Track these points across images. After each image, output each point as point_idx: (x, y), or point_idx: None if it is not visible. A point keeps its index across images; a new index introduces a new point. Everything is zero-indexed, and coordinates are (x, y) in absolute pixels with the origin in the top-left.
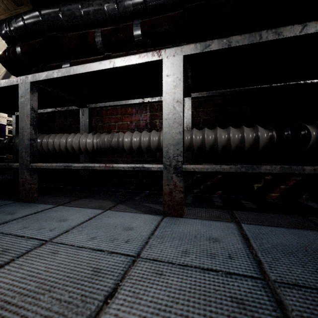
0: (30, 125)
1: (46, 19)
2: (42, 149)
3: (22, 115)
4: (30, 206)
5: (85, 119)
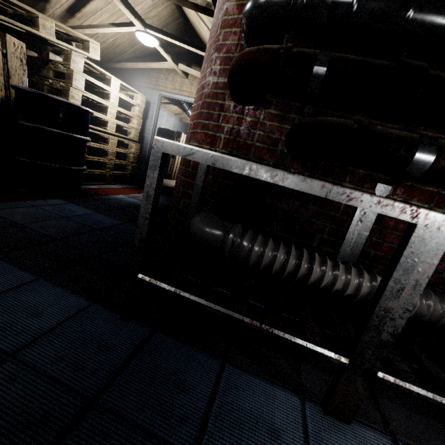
0: (409, 314)
1: (419, 21)
2: (300, 279)
3: (397, 288)
4: (360, 440)
5: (362, 231)
